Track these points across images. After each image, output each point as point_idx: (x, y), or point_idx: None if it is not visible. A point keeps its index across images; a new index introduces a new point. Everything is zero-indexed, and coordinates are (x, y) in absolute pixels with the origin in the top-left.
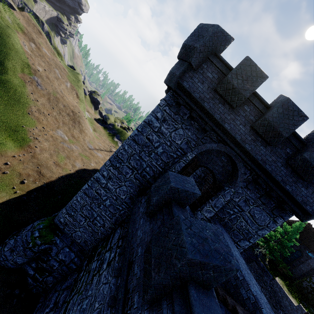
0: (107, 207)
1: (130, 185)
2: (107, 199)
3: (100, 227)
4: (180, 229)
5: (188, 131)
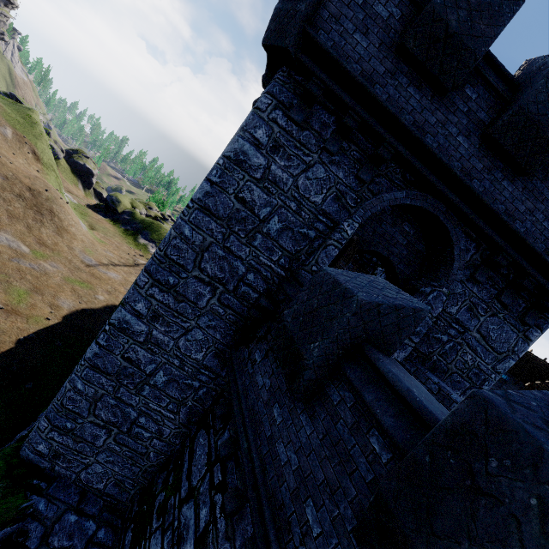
0: (160, 389)
1: (212, 323)
2: (158, 369)
3: (152, 439)
4: (545, 455)
5: (337, 168)
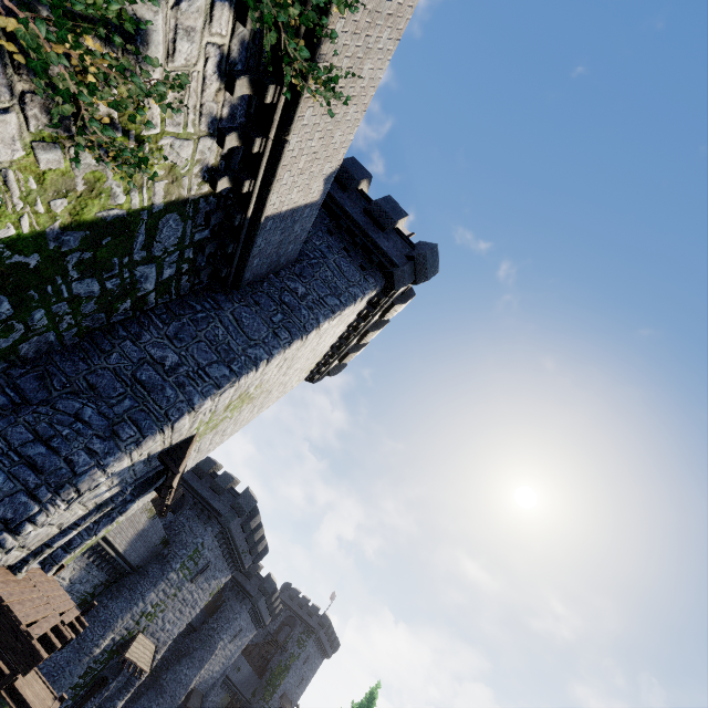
0: None
1: None
2: None
3: None
4: None
5: None
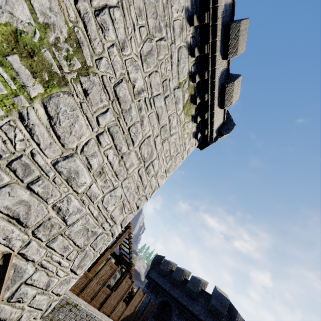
0: None
1: None
2: None
3: None
4: None
5: (152, 295)
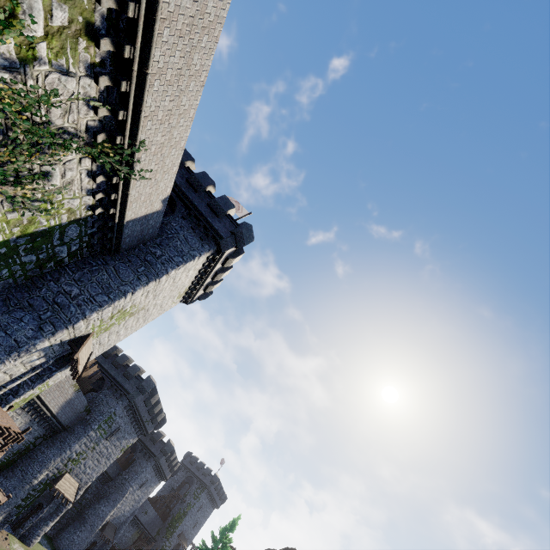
0: None
1: None
2: None
3: None
4: None
5: None
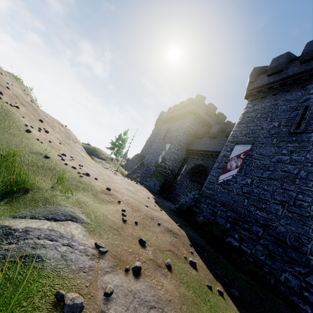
0: None
1: None
2: None
3: None
4: None
5: None
